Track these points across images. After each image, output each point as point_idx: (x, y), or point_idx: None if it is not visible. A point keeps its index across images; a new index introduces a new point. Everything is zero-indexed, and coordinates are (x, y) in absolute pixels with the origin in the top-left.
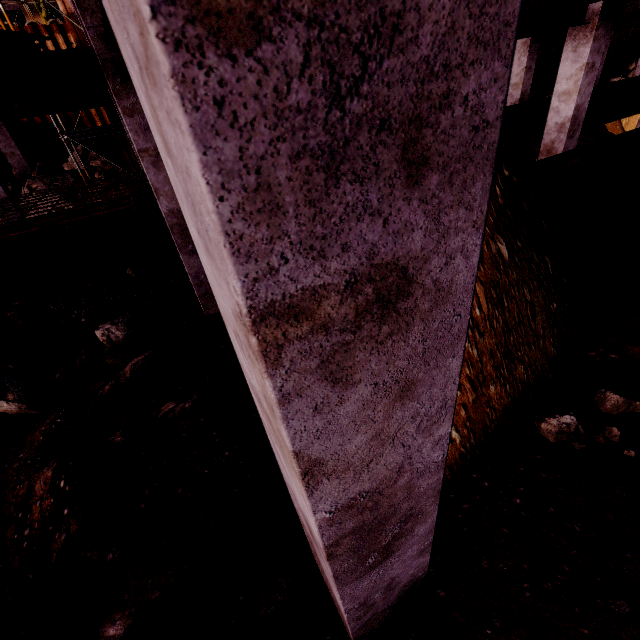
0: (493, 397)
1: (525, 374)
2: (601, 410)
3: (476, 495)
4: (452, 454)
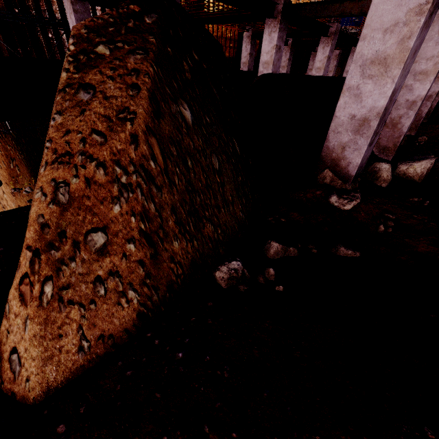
0: (178, 252)
1: (216, 233)
2: (268, 257)
3: (143, 357)
4: (129, 315)
